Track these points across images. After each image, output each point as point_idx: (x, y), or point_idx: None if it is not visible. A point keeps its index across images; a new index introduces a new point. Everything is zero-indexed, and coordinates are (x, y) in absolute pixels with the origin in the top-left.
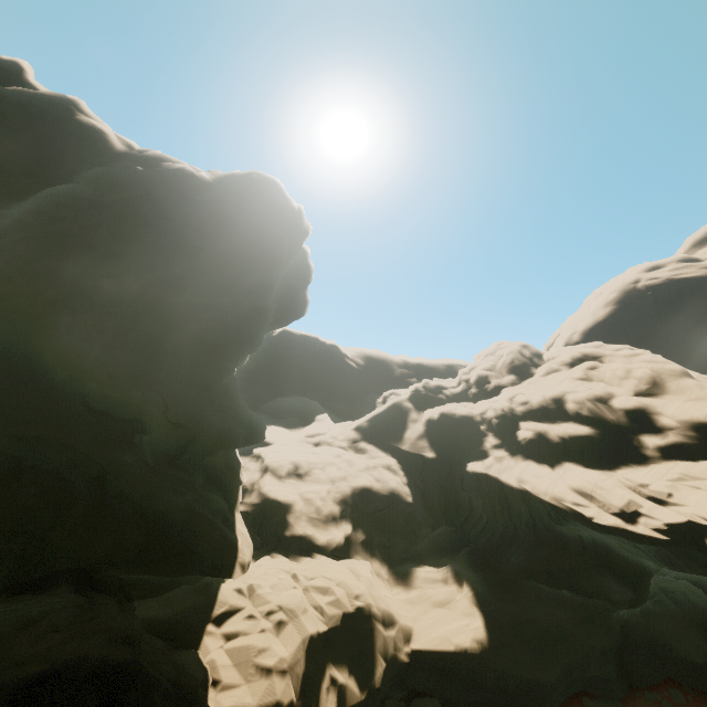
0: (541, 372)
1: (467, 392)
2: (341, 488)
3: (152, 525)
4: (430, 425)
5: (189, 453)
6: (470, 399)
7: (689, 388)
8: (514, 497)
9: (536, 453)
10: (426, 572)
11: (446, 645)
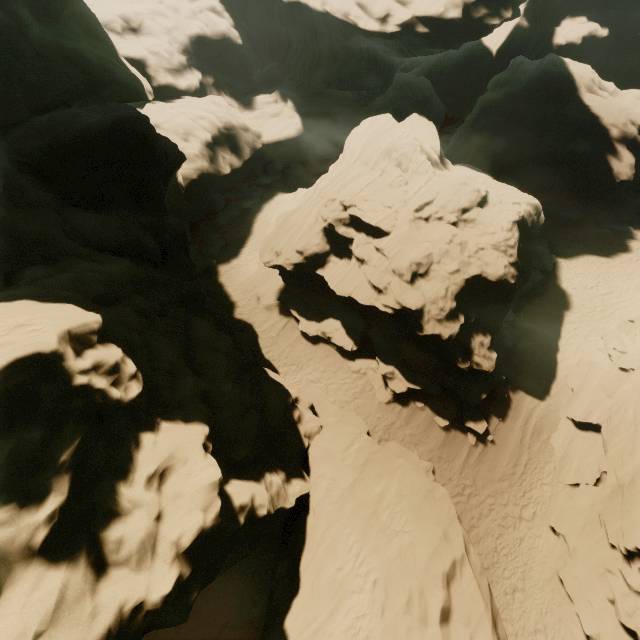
0: None
1: None
2: (179, 39)
3: (80, 67)
4: None
5: (53, 3)
6: None
7: None
8: (319, 22)
9: None
10: (263, 99)
11: (281, 135)
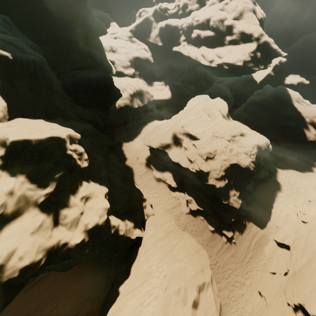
0: (209, 4)
1: (178, 13)
2: (129, 57)
3: (92, 58)
4: (161, 30)
5: (89, 37)
6: (178, 17)
7: (249, 17)
8: (185, 59)
9: (196, 43)
10: (157, 83)
11: (161, 97)
